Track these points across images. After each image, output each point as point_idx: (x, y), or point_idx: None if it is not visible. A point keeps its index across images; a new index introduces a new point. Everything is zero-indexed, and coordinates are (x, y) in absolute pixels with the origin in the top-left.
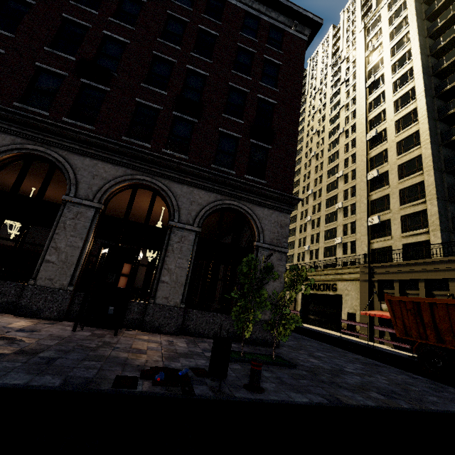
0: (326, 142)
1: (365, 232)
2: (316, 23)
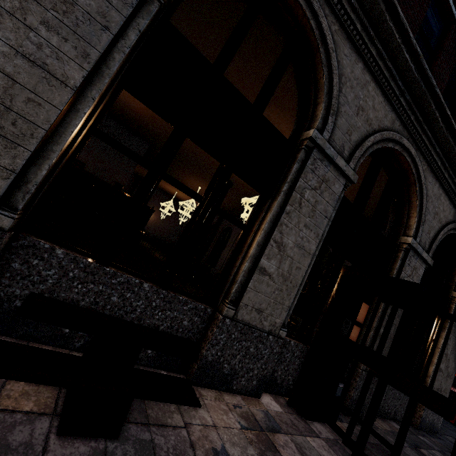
0: None
1: None
2: None
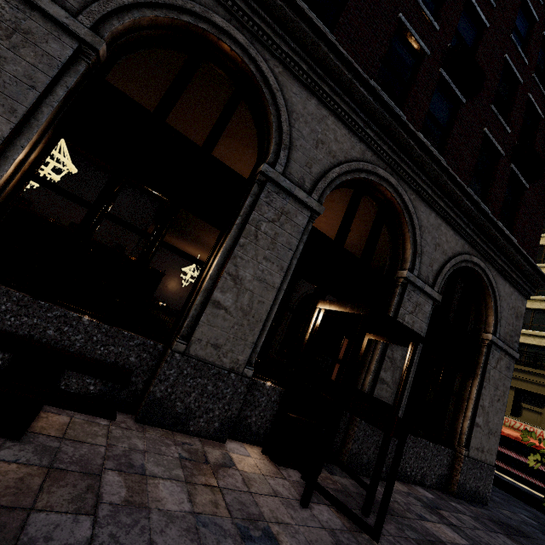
0: None
1: None
2: None
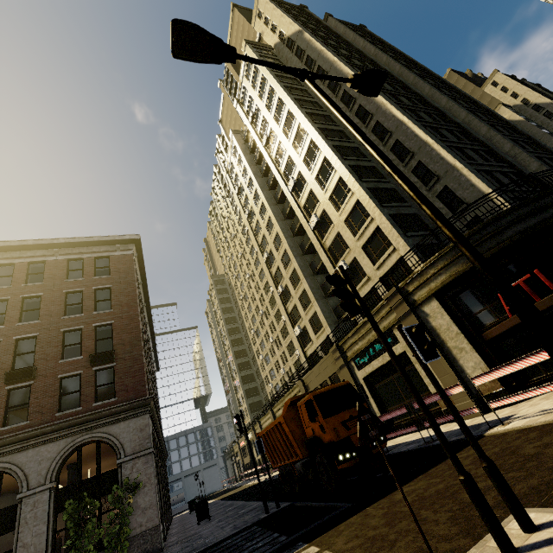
0: (252, 263)
1: (297, 343)
2: (134, 239)
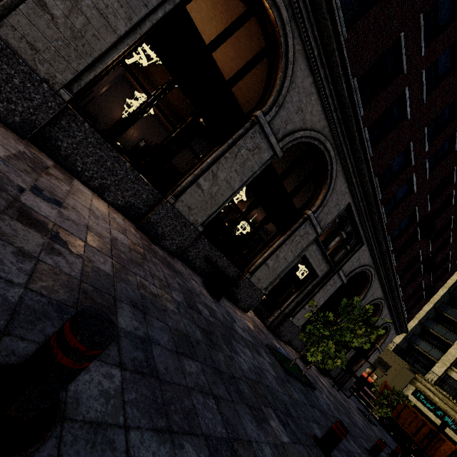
0: None
1: None
2: None
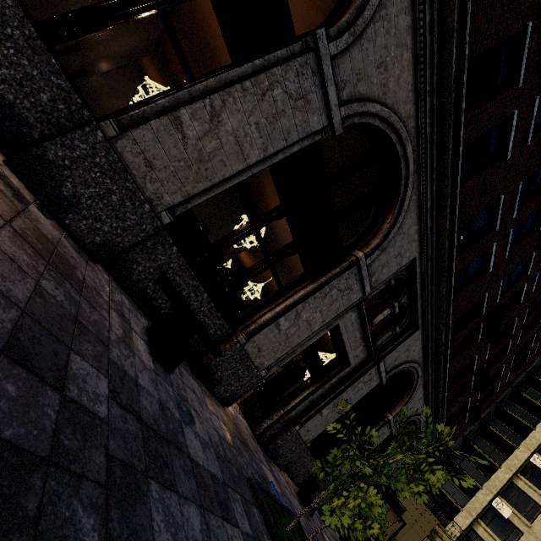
0: None
1: None
2: None
